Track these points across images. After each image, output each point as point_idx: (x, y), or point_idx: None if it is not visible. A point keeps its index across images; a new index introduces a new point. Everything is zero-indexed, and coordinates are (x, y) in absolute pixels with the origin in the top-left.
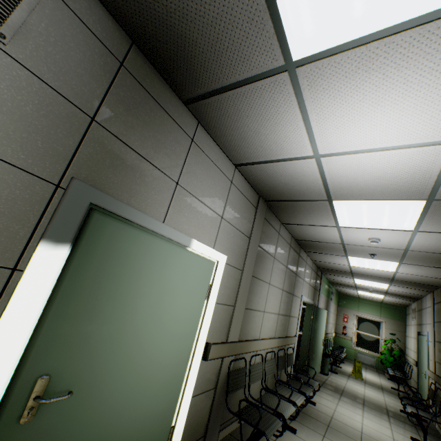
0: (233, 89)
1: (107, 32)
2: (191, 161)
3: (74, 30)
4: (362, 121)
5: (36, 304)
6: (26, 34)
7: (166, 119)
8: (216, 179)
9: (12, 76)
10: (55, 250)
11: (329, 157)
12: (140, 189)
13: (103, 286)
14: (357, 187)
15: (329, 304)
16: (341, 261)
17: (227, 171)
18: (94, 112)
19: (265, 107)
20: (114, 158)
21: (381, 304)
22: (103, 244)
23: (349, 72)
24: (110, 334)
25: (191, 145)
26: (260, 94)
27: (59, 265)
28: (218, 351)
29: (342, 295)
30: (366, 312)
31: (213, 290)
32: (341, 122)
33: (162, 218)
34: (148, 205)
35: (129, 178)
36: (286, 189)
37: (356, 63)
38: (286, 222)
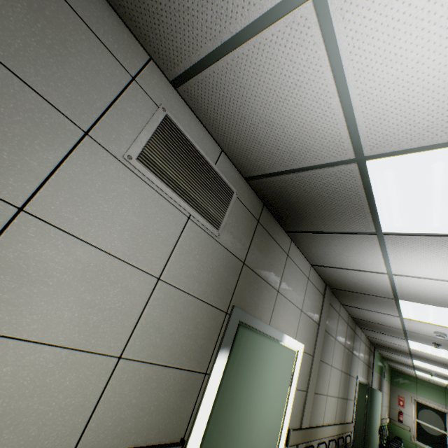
0: (330, 233)
1: (253, 205)
2: (286, 271)
3: (241, 213)
4: (434, 265)
5: (212, 398)
6: (225, 226)
7: (275, 246)
8: (299, 279)
9: (218, 253)
10: (223, 358)
11: (400, 276)
12: (259, 302)
13: (238, 381)
14: (424, 296)
15: (382, 383)
16: (399, 342)
17: (305, 271)
18: (244, 258)
19: (352, 244)
20: (250, 285)
21: (445, 389)
22: (241, 349)
23: (425, 243)
24: (238, 420)
25: (287, 258)
26: (350, 239)
27: (223, 368)
28: (296, 438)
29: (395, 371)
30: (426, 397)
31: (294, 377)
32: (415, 262)
33: (269, 320)
34: (262, 313)
35: (255, 296)
36: (354, 285)
37: (431, 241)
38: (347, 304)
